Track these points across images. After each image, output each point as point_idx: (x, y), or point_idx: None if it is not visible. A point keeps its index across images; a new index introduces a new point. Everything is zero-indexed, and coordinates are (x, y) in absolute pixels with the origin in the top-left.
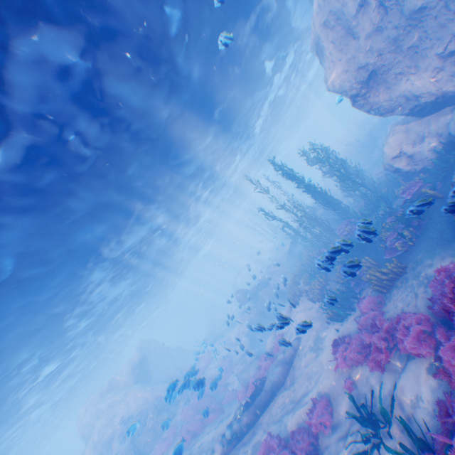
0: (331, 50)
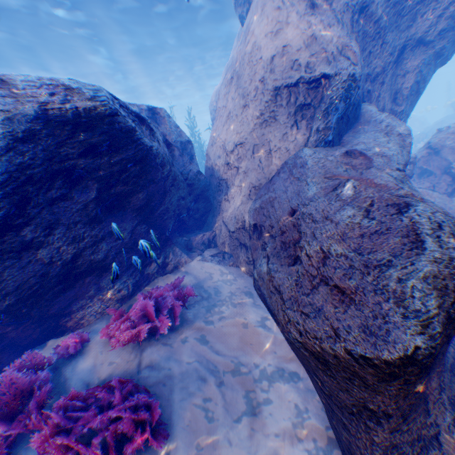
0: (227, 67)
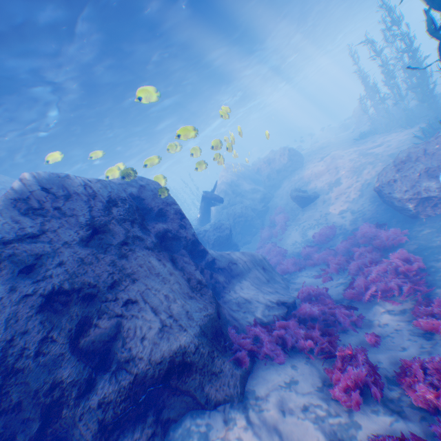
0: None
